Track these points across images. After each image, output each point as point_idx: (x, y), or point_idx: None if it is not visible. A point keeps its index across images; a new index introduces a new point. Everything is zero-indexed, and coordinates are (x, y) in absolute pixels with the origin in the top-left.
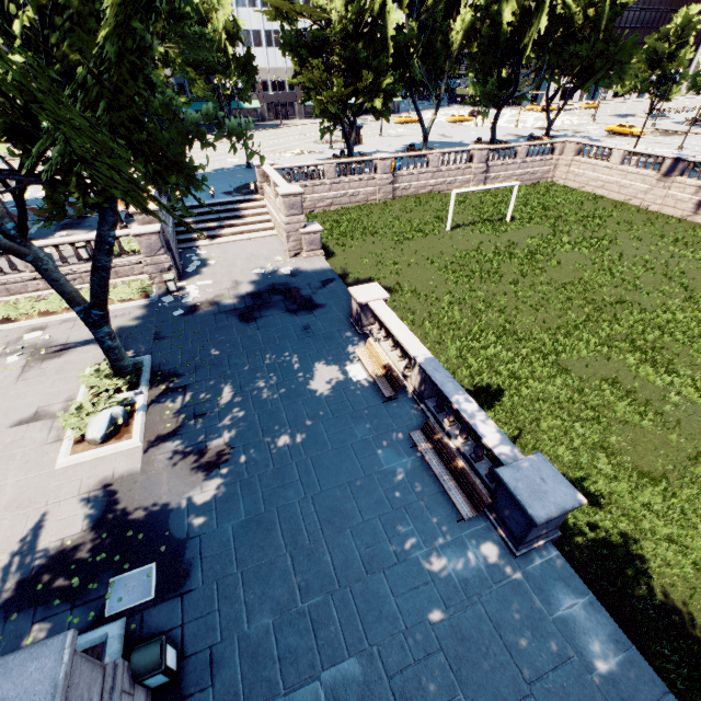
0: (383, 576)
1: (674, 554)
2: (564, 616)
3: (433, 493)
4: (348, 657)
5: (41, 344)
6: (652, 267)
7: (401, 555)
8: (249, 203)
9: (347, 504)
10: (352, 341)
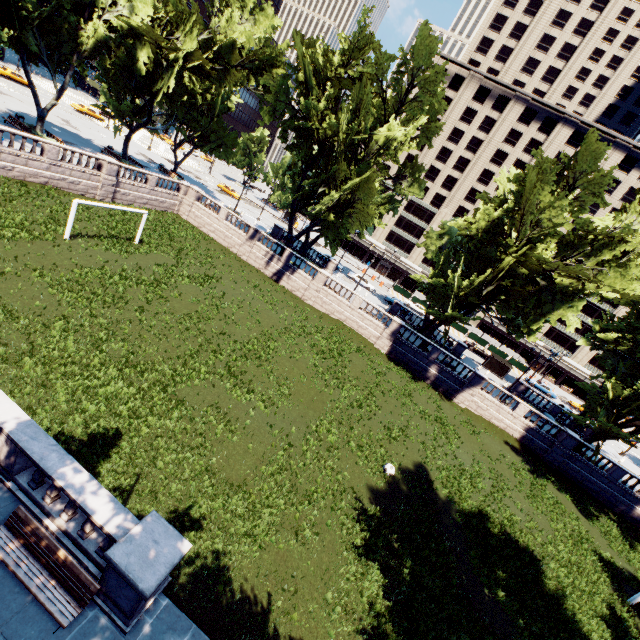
0: None
1: (249, 545)
2: None
3: (19, 610)
4: None
5: None
6: (242, 306)
7: None
8: None
9: None
10: None
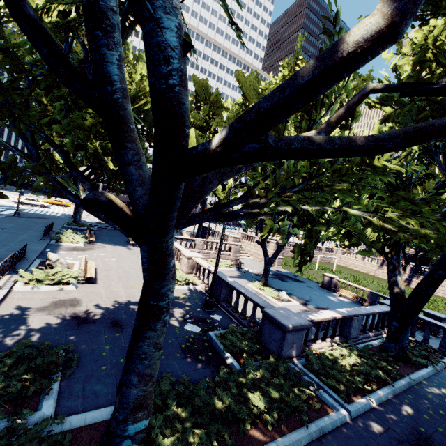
0: None
1: None
2: None
3: None
4: None
5: None
6: None
7: None
8: None
9: None
10: (329, 291)
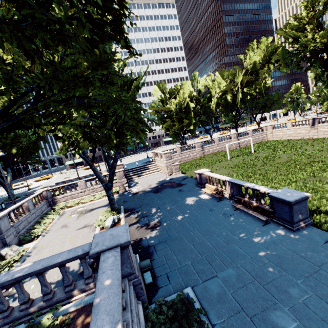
0: (235, 245)
1: None
2: (326, 244)
3: (248, 220)
4: (227, 268)
5: (83, 210)
6: (321, 150)
7: (240, 238)
8: (150, 164)
9: (212, 228)
10: (199, 190)
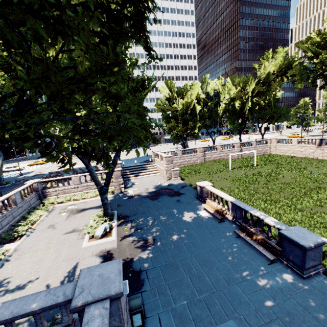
0: (237, 286)
1: None
2: None
3: (252, 254)
4: (228, 320)
5: (74, 209)
6: None
7: (243, 278)
8: (149, 165)
9: (211, 258)
10: (199, 203)
